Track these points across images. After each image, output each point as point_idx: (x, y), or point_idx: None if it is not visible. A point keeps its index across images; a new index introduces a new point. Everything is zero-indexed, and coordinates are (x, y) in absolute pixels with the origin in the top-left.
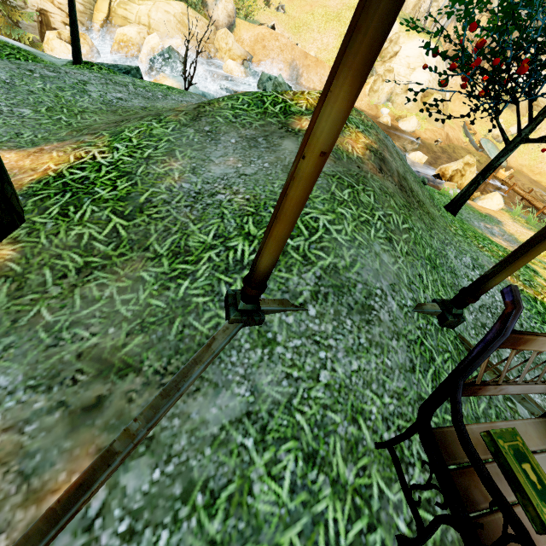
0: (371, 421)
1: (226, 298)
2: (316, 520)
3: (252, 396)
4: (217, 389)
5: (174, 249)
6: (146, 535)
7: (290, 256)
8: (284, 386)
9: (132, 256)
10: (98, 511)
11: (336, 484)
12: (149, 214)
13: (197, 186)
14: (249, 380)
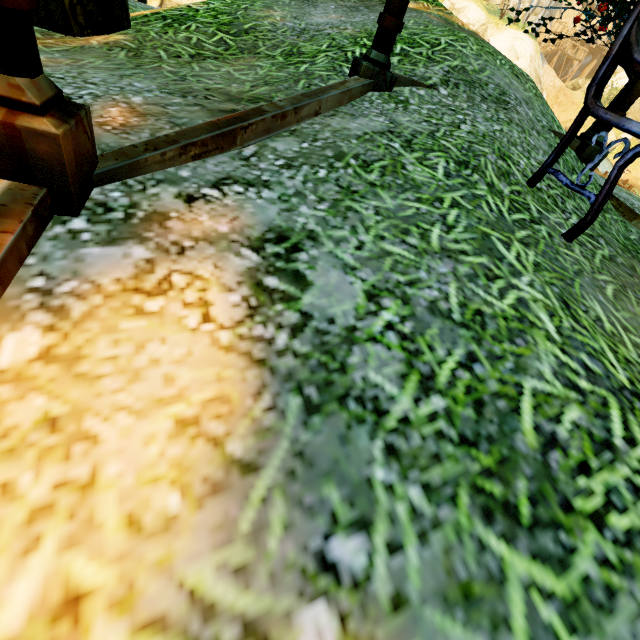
0: (520, 168)
1: (352, 66)
2: (477, 197)
3: (391, 124)
4: (354, 117)
5: (287, 53)
6: (304, 168)
7: (413, 57)
8: (424, 125)
9: (243, 56)
10: (252, 154)
11: (492, 188)
12: (255, 36)
13: (301, 26)
14: (386, 116)
